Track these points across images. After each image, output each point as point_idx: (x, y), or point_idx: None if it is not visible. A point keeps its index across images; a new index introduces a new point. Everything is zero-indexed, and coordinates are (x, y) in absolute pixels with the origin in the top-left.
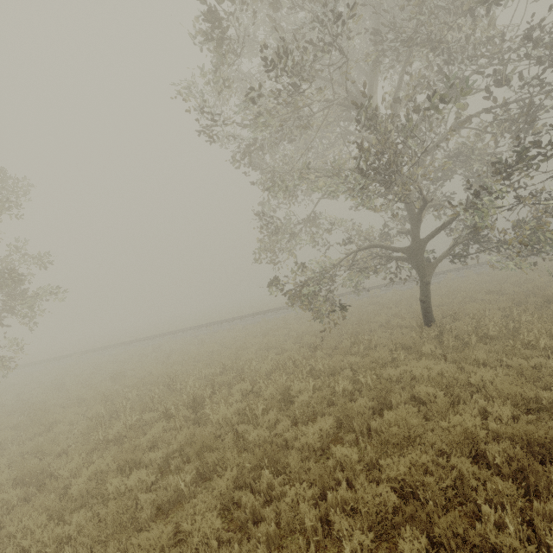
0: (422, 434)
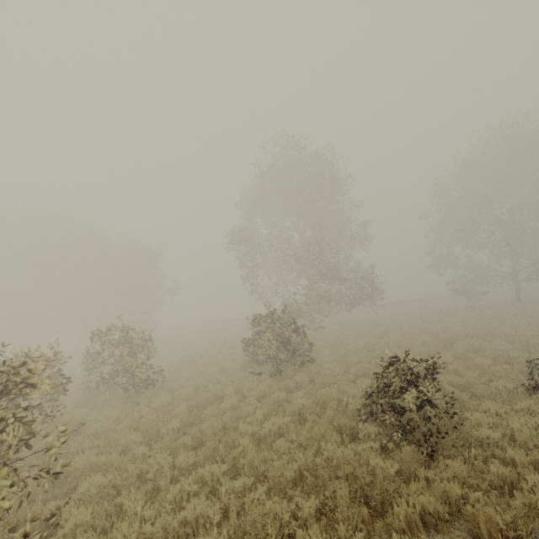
0: None
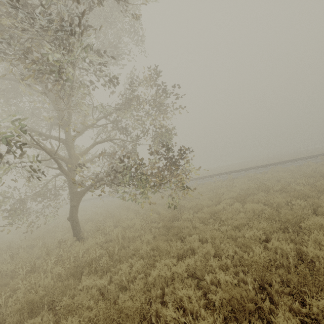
0: None
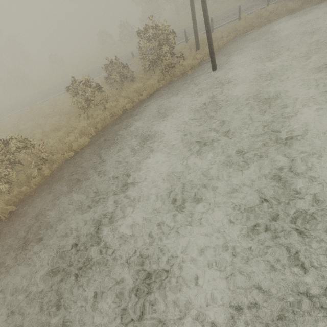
0: None
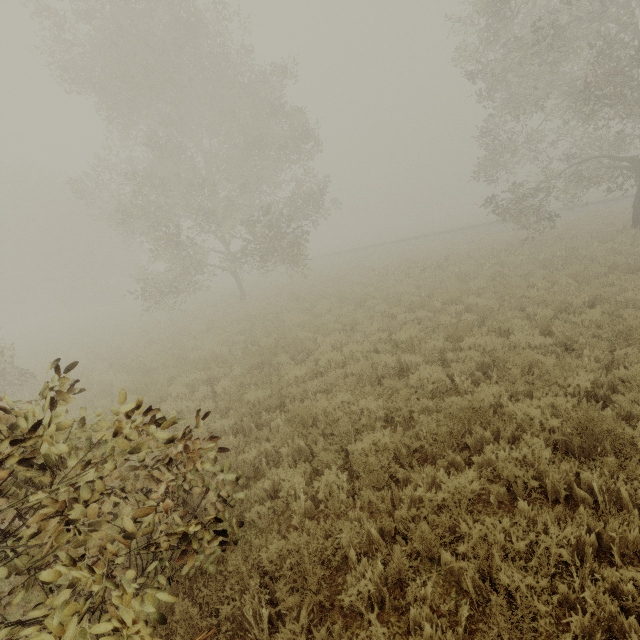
0: (588, 266)
